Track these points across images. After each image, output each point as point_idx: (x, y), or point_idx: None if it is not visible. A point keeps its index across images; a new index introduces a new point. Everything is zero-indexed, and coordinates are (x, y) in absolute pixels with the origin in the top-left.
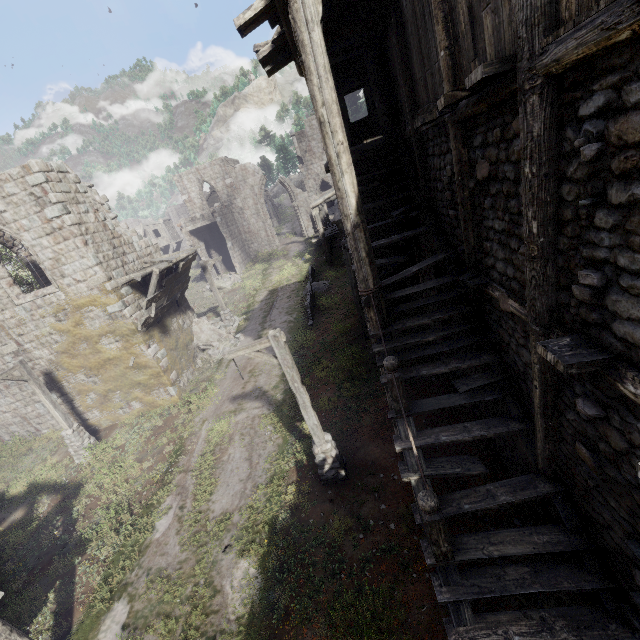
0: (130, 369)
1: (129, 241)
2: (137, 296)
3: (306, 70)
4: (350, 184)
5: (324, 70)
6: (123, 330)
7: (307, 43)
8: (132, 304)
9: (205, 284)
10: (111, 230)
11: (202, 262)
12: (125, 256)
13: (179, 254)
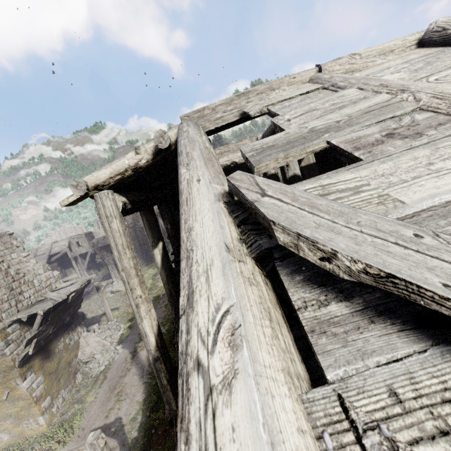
0: (3, 402)
1: (29, 280)
2: (24, 330)
3: (109, 244)
4: (149, 326)
5: (122, 247)
6: (1, 367)
7: (108, 229)
8: (16, 339)
9: (110, 284)
10: (13, 275)
11: (96, 284)
12: (21, 294)
13: (70, 288)
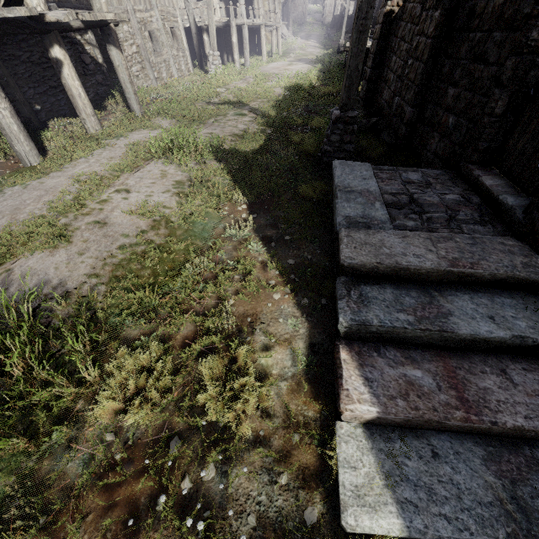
0: None
1: None
2: None
3: None
4: None
5: None
6: None
7: None
8: None
9: None
10: None
11: None
12: None
13: None
